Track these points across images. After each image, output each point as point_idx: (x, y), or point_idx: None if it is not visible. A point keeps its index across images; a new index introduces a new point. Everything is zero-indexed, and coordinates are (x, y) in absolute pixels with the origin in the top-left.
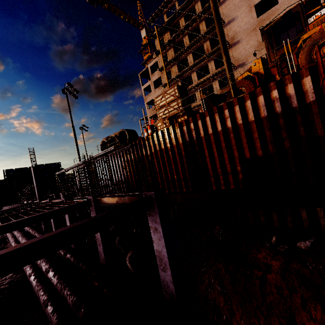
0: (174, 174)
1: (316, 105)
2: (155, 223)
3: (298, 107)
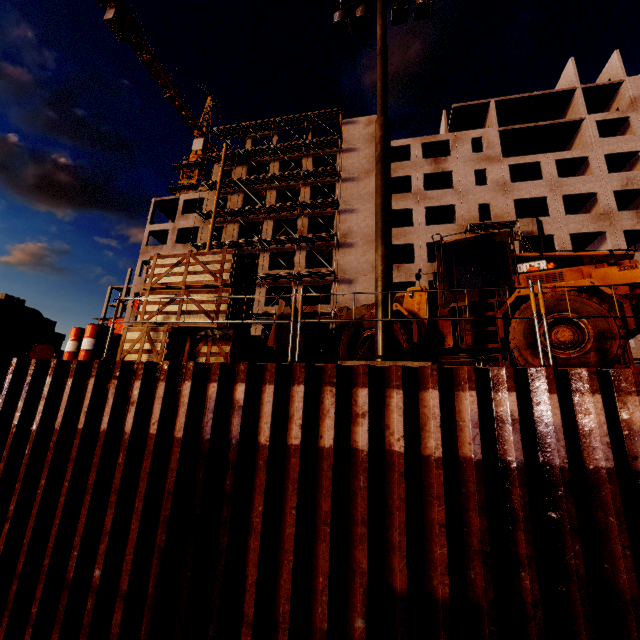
0: (100, 558)
1: (615, 485)
2: None
3: (569, 472)
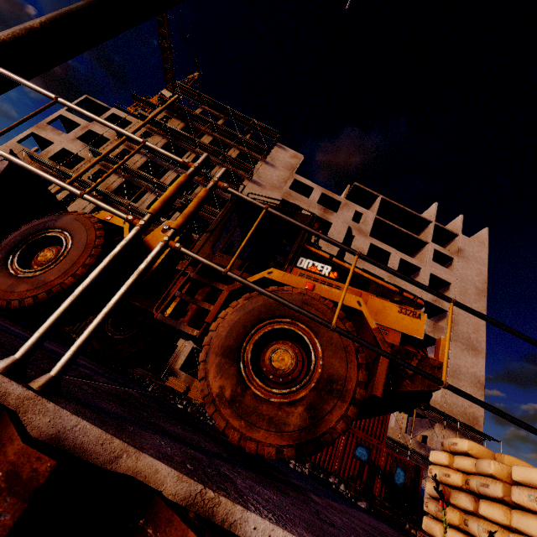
0: None
1: None
2: None
3: None
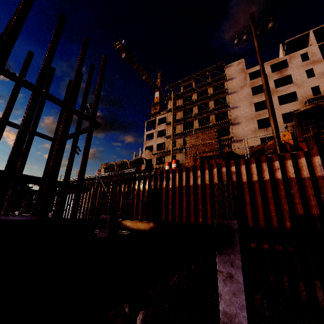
0: (200, 216)
1: None
2: (230, 267)
3: None
